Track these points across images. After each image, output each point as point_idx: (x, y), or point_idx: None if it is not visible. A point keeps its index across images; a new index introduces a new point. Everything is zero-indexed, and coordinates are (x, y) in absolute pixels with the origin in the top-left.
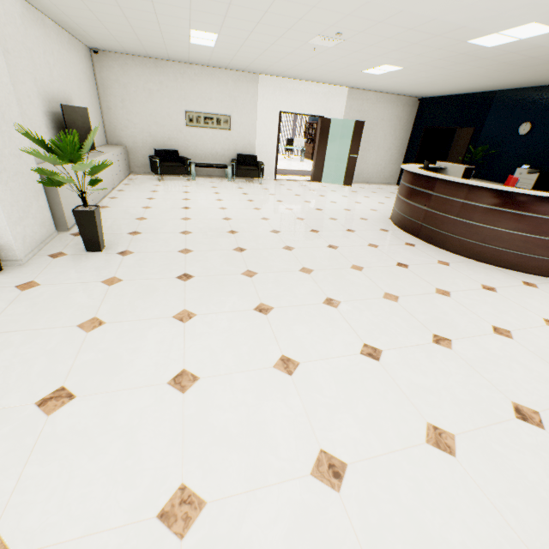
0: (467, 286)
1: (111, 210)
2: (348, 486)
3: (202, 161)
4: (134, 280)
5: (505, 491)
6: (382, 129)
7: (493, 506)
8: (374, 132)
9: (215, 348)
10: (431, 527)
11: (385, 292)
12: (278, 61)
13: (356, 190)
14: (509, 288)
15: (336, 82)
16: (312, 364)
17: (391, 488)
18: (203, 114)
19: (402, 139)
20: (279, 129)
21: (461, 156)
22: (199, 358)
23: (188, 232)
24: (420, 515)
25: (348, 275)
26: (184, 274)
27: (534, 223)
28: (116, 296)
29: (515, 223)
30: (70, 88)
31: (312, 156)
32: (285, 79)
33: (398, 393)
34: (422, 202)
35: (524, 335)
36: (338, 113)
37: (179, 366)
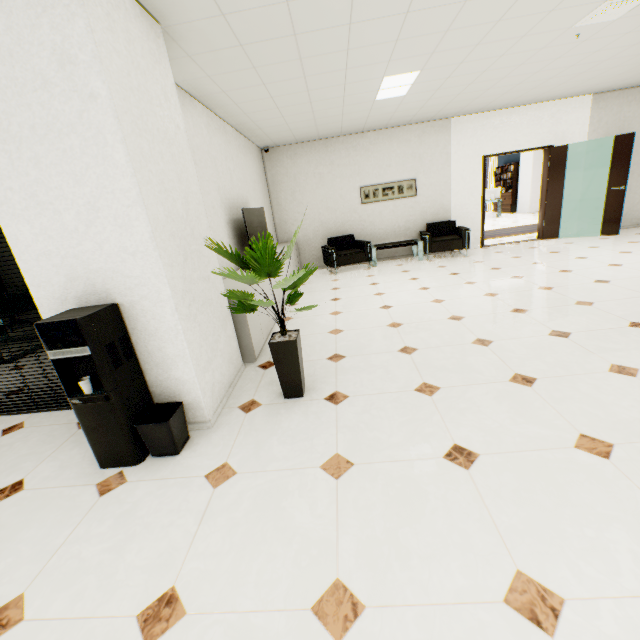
0: None
1: (296, 322)
2: None
3: (381, 242)
4: (371, 465)
5: None
6: None
7: None
8: None
9: None
10: None
11: None
12: (492, 85)
13: (635, 240)
14: None
15: (574, 92)
16: None
17: None
18: (381, 185)
19: None
20: (483, 179)
21: None
22: None
23: (410, 349)
24: None
25: None
26: (454, 449)
27: None
28: (355, 510)
29: None
30: (247, 191)
31: (512, 207)
32: (488, 113)
33: None
34: None
35: None
36: (577, 135)
37: None
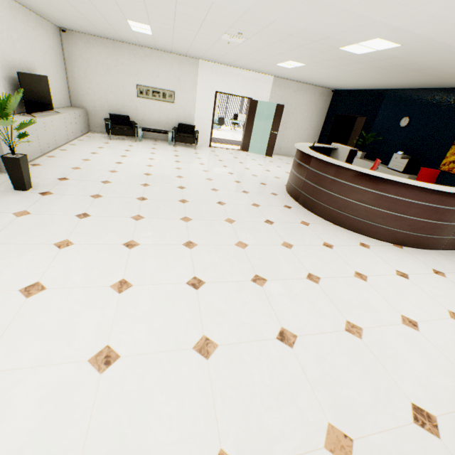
0: (311, 242)
1: (55, 159)
2: (111, 371)
3: (149, 126)
4: (40, 215)
5: (229, 385)
6: (301, 112)
7: (212, 394)
8: (294, 114)
9: (73, 269)
10: (155, 402)
11: (239, 241)
12: (207, 50)
13: (273, 161)
14: (345, 247)
15: (262, 71)
16: (142, 287)
17: (143, 375)
18: (152, 88)
19: (318, 122)
20: (214, 105)
21: (356, 140)
22: (56, 275)
23: (108, 182)
24: (152, 394)
25: (218, 226)
26: (83, 214)
27: (374, 197)
28: (18, 225)
29: (360, 196)
30: (34, 59)
31: None
32: (221, 65)
33: (196, 313)
34: (302, 174)
35: (329, 282)
36: (264, 97)
37: (36, 279)
